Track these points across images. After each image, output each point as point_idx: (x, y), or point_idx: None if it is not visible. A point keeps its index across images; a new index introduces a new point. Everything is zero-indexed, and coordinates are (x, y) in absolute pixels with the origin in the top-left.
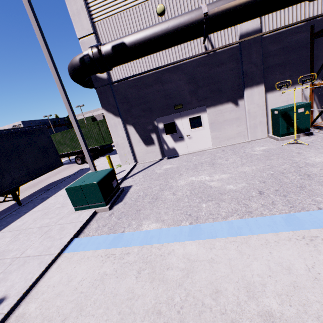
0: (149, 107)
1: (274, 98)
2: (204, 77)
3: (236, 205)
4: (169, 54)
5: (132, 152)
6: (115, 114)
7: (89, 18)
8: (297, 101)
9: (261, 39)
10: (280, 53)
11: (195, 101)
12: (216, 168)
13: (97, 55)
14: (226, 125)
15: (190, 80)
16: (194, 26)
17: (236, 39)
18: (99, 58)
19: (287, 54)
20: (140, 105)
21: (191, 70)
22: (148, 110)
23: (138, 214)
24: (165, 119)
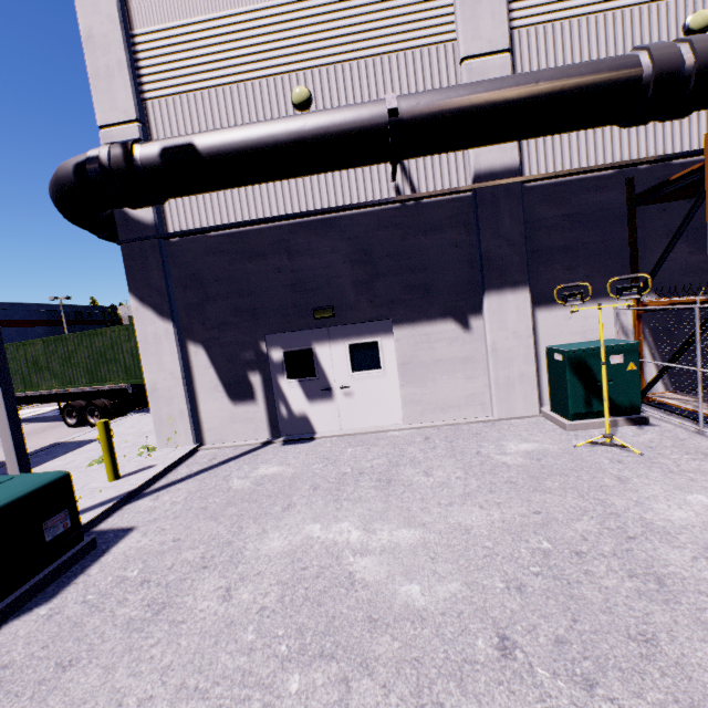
0: (251, 306)
1: (553, 323)
2: (390, 253)
3: (410, 706)
4: (312, 192)
5: (192, 414)
6: (162, 311)
7: (132, 89)
8: (606, 335)
9: (521, 190)
10: (564, 224)
11: (367, 305)
12: (392, 500)
13: (121, 163)
14: (440, 374)
15: (358, 255)
16: (366, 134)
17: (467, 181)
18: (125, 171)
19: (580, 230)
20: (230, 297)
21: (362, 234)
22: (249, 313)
23: (45, 693)
24: (290, 340)
